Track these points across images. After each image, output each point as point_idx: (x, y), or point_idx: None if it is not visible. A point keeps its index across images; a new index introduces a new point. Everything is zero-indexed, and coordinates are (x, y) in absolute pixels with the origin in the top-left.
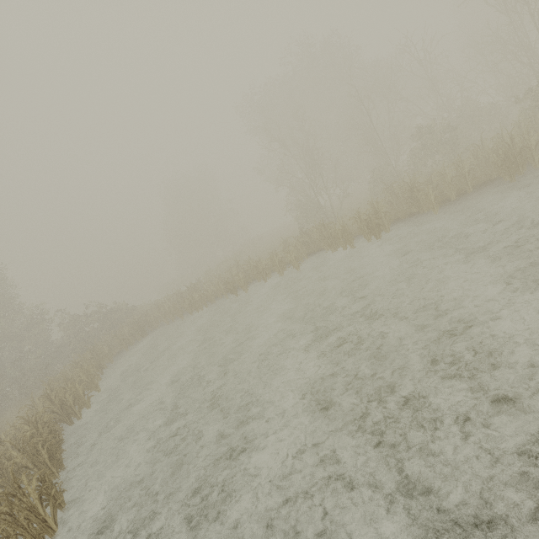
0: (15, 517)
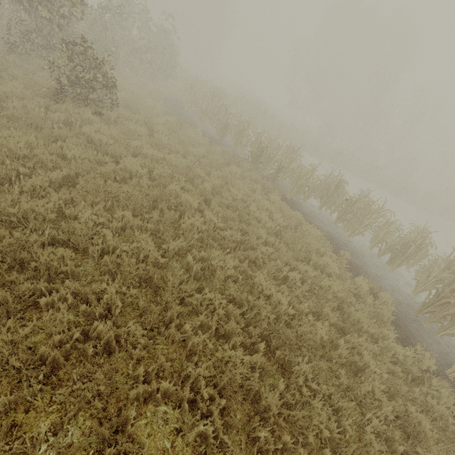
0: None
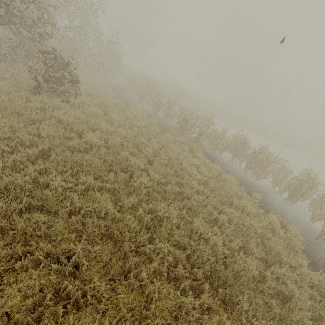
0: None
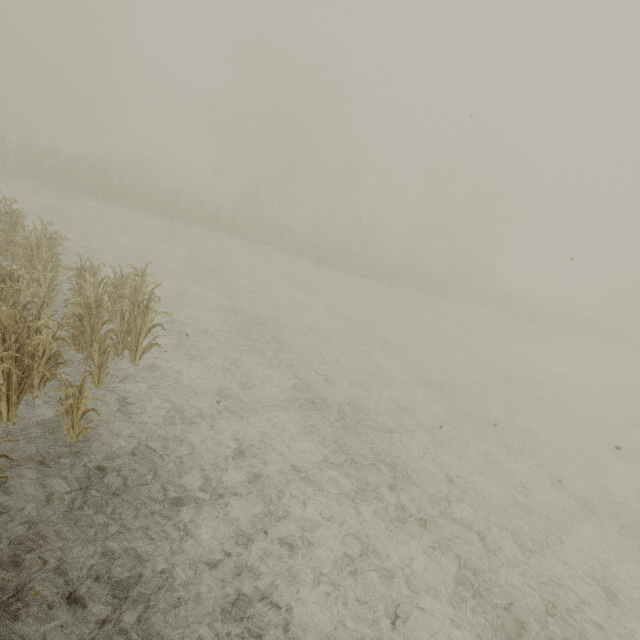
0: (139, 290)
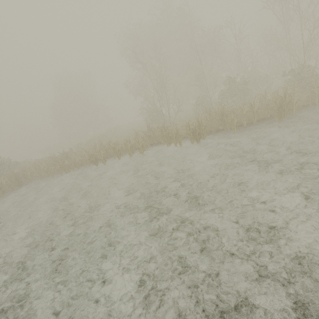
0: None
